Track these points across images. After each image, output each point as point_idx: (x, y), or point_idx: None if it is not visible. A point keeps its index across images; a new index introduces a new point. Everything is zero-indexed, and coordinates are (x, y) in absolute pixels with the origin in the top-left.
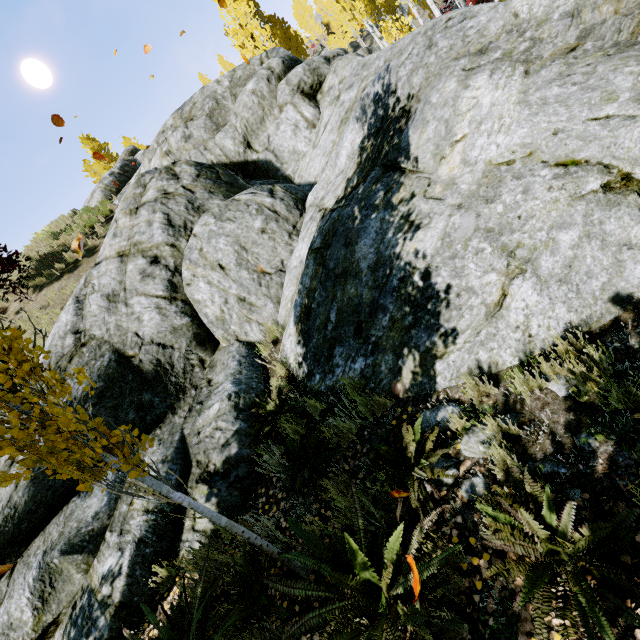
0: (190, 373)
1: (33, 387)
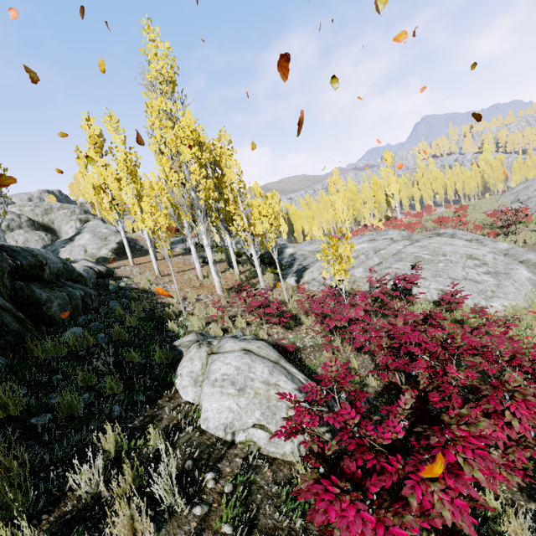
0: None
1: None
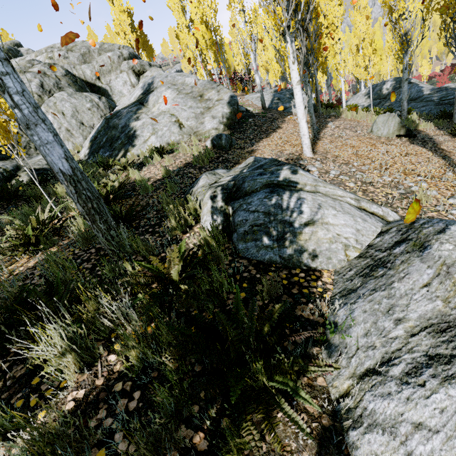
0: (28, 149)
1: None
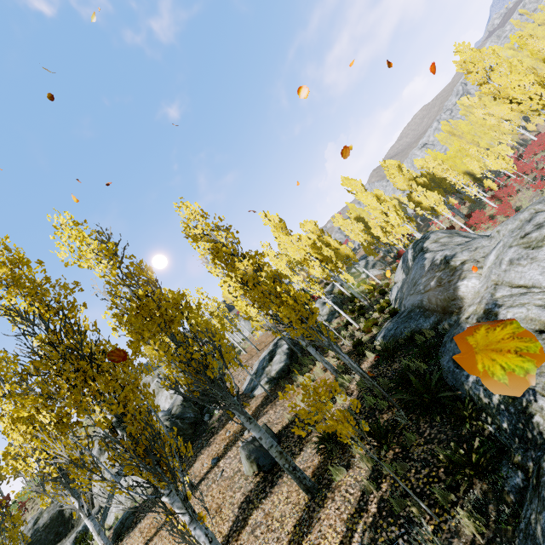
0: (79, 519)
1: (31, 520)
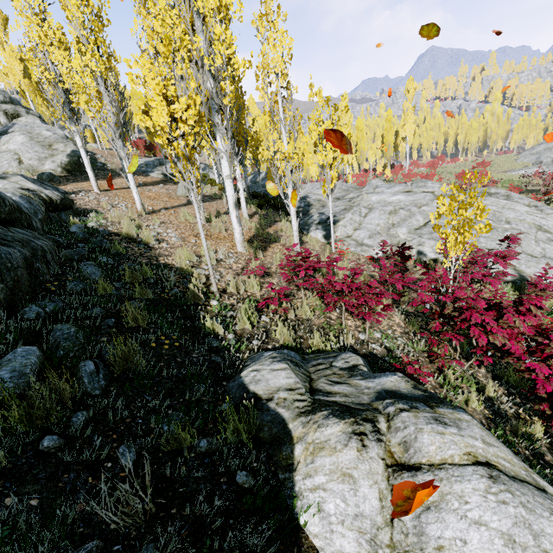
0: None
1: None
